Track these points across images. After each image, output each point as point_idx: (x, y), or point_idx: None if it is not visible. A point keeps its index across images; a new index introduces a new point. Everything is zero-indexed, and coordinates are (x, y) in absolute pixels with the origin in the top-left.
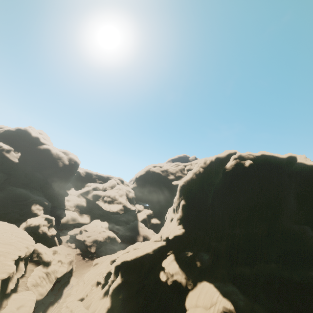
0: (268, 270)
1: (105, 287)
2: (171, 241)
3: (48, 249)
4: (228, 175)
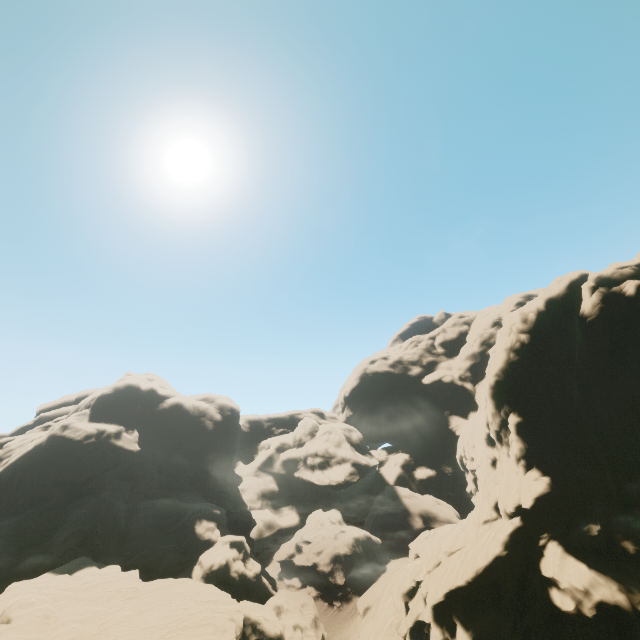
0: None
1: None
2: (530, 512)
3: (264, 609)
4: (596, 329)
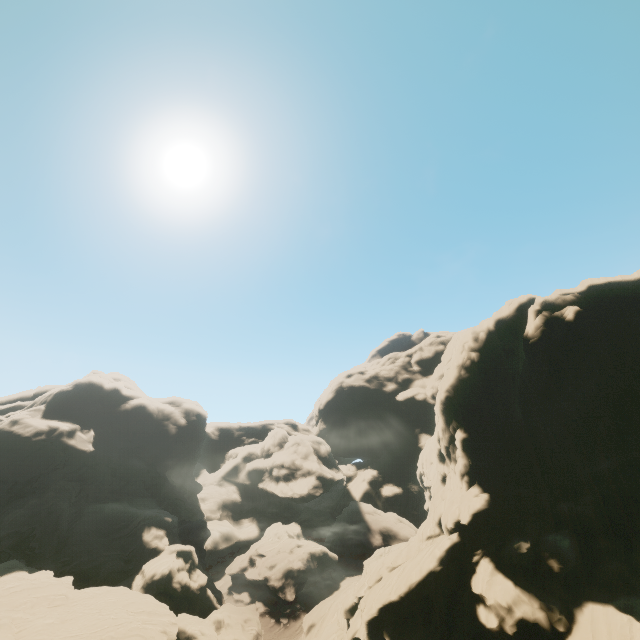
0: None
1: None
2: (468, 528)
3: (203, 622)
4: (538, 350)
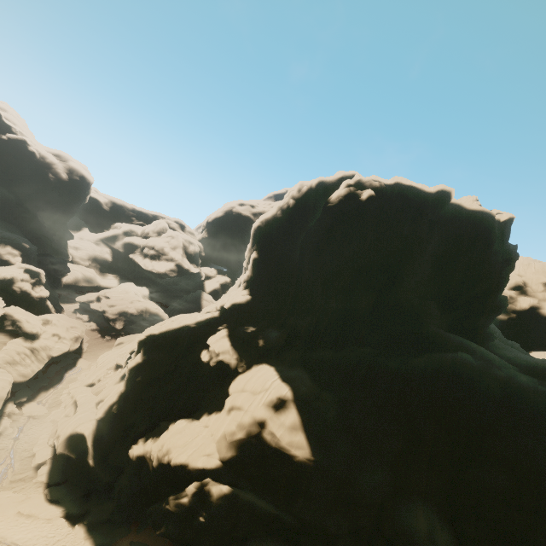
0: (359, 354)
1: (123, 369)
2: (228, 312)
3: (33, 317)
4: (330, 214)
